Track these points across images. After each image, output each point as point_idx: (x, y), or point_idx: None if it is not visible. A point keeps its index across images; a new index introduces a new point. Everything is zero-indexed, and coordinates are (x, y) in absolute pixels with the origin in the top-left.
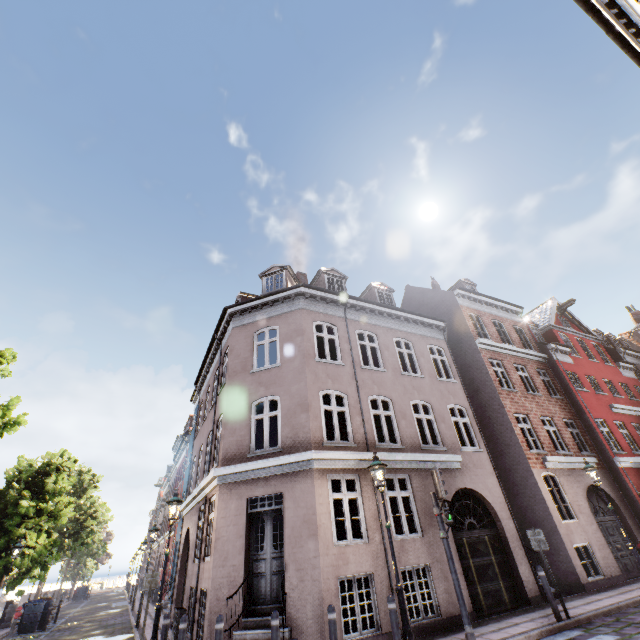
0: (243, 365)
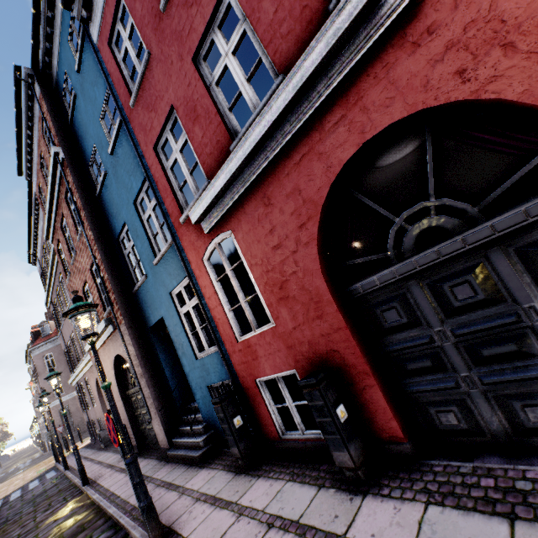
0: (43, 370)
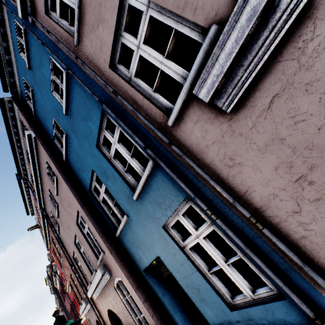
0: None
